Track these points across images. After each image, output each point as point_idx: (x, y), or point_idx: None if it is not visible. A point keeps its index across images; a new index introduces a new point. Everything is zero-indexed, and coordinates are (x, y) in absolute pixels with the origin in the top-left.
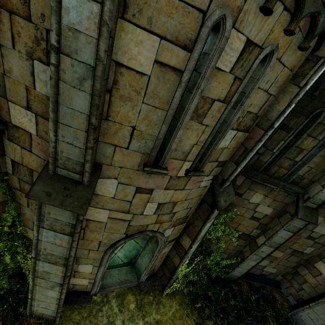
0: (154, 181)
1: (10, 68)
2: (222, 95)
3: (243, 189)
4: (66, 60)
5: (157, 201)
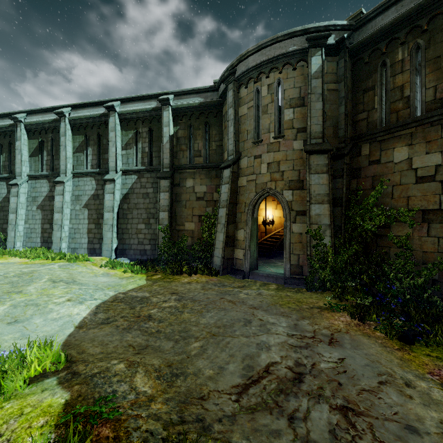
0: (260, 150)
1: (225, 142)
2: (270, 101)
3: (376, 155)
4: (229, 122)
5: (266, 162)
